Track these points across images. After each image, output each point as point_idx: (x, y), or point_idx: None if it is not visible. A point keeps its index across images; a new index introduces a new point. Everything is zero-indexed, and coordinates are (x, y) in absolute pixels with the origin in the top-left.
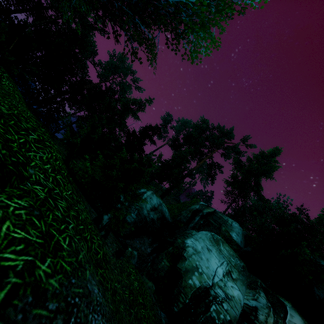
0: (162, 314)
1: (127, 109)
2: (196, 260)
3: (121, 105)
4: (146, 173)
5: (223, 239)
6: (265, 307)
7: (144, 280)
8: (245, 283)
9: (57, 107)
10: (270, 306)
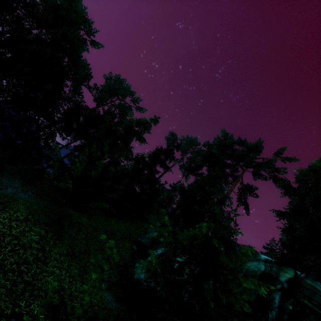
0: None
1: (131, 131)
2: None
3: (124, 127)
4: (243, 288)
5: None
6: None
7: None
8: None
9: (45, 138)
10: None
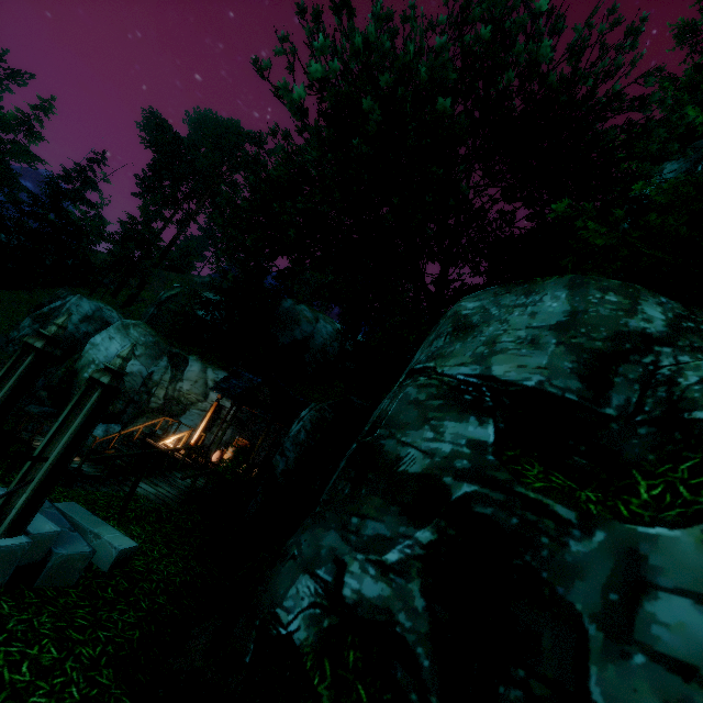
0: (48, 409)
1: None
2: (92, 354)
3: None
4: None
5: (143, 322)
6: (163, 368)
7: (40, 393)
8: (153, 356)
9: None
10: (169, 366)
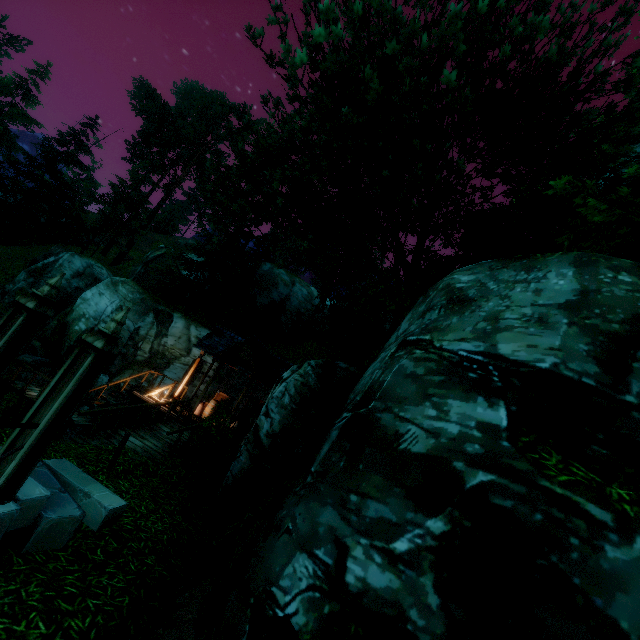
0: (40, 358)
1: None
2: (83, 308)
3: None
4: None
5: (131, 280)
6: (149, 324)
7: (33, 343)
8: (140, 312)
9: None
10: (155, 322)
